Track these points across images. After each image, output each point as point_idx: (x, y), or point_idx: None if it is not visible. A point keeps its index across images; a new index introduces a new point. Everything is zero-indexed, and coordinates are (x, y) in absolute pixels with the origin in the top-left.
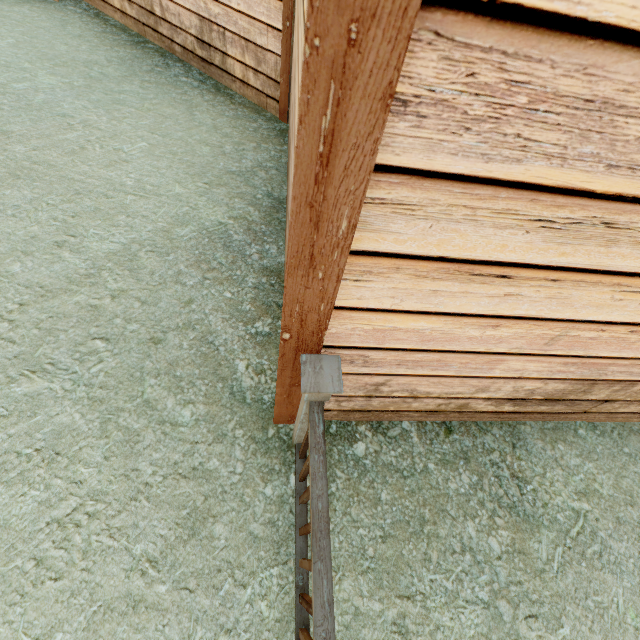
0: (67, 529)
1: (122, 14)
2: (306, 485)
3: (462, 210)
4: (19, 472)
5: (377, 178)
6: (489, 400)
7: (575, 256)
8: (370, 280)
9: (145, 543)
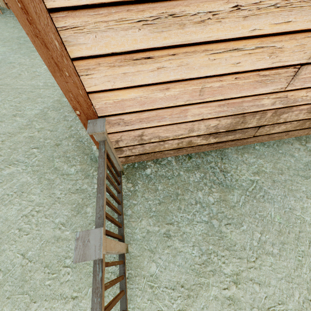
0: (29, 217)
1: None
2: (121, 186)
3: (102, 24)
4: (9, 201)
5: (55, 16)
6: (200, 137)
7: (172, 38)
8: (92, 73)
9: (59, 218)
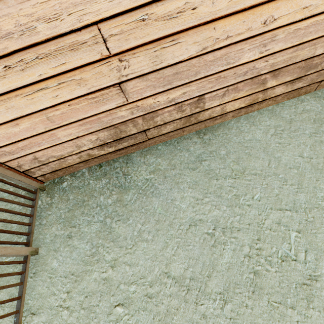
0: None
1: None
2: (35, 202)
3: None
4: None
5: None
6: (93, 149)
7: None
8: None
9: None
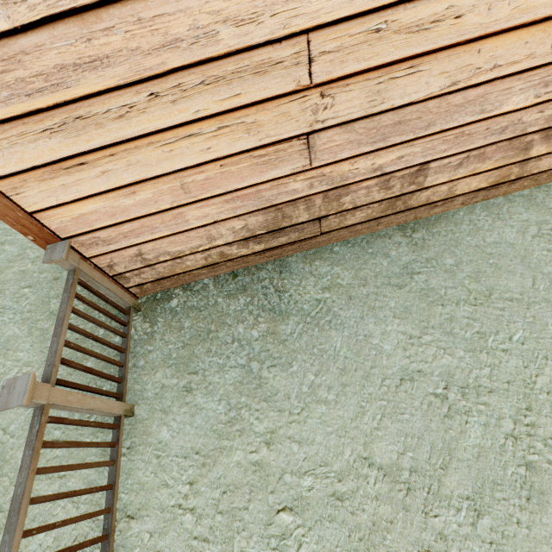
0: None
1: None
2: (129, 328)
3: (3, 142)
4: None
5: None
6: (232, 245)
7: (97, 139)
8: (24, 192)
9: None
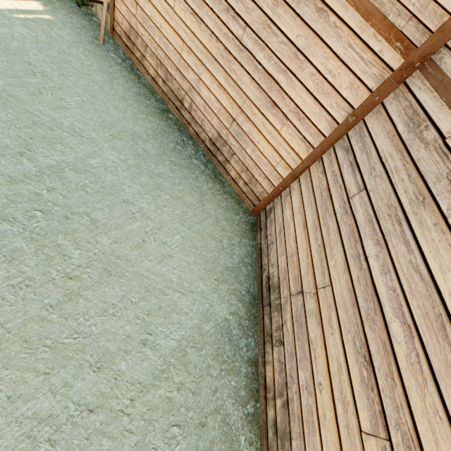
0: None
1: (153, 80)
2: None
3: None
4: None
5: None
6: None
7: None
8: None
9: None
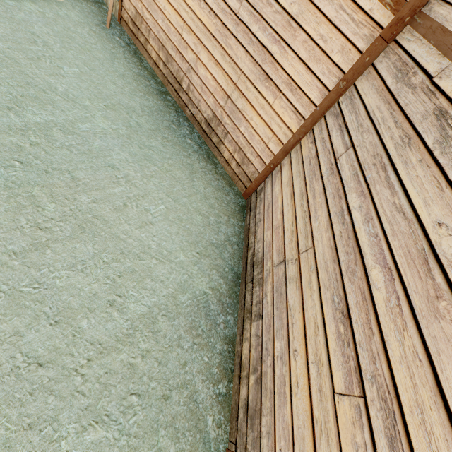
0: None
1: (154, 63)
2: None
3: None
4: None
5: None
6: None
7: None
8: None
9: None
